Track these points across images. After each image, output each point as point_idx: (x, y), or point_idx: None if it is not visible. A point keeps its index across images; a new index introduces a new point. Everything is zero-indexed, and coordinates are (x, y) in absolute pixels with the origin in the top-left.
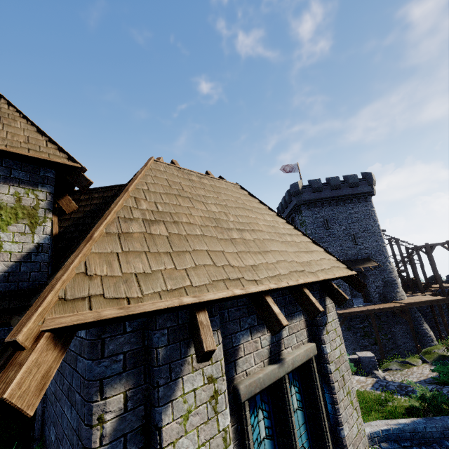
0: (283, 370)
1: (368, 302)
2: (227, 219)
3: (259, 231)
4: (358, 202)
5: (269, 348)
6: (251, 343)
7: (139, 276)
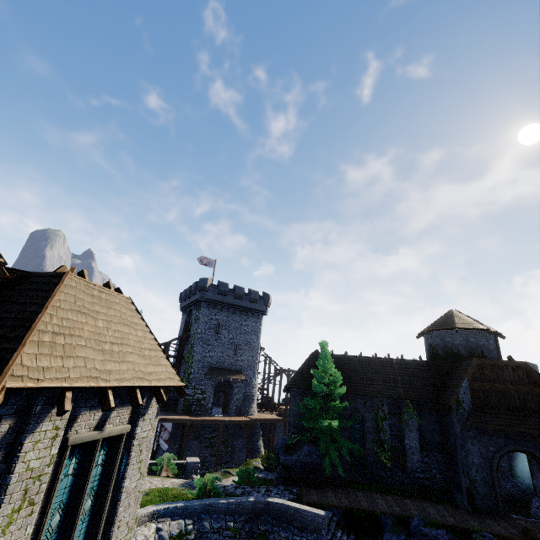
0: (101, 435)
1: (226, 412)
2: (107, 333)
3: (127, 344)
4: (252, 317)
5: (98, 421)
6: (88, 416)
7: (44, 368)
